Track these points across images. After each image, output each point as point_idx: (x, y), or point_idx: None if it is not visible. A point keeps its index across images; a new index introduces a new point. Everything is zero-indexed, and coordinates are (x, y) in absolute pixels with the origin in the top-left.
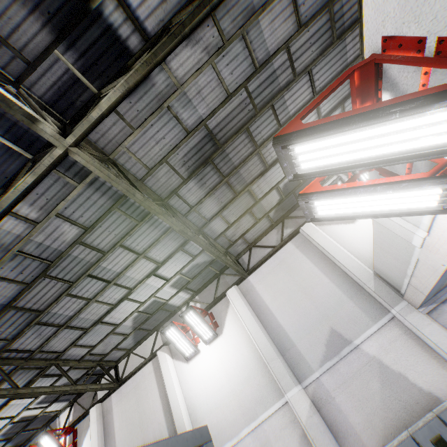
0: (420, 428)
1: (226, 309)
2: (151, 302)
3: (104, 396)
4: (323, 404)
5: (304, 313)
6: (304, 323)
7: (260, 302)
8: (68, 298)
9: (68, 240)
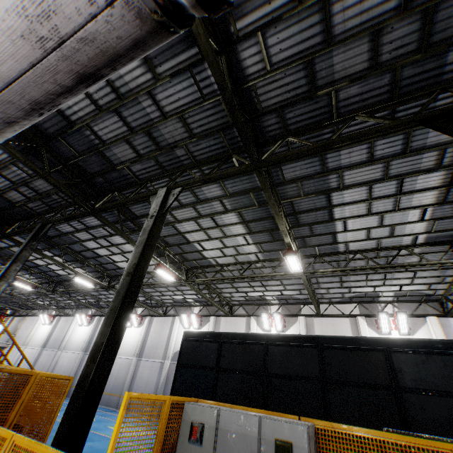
0: None
1: (421, 325)
2: (376, 293)
3: (308, 315)
4: None
5: None
6: None
7: (452, 337)
8: (363, 275)
9: (406, 261)
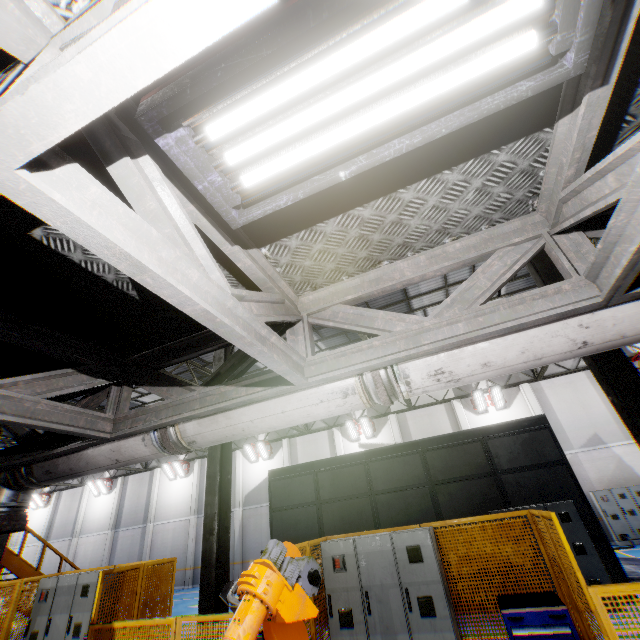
0: (631, 486)
1: (516, 395)
2: None
3: (398, 411)
4: (575, 464)
5: (578, 418)
6: (577, 424)
7: (545, 400)
8: None
9: None
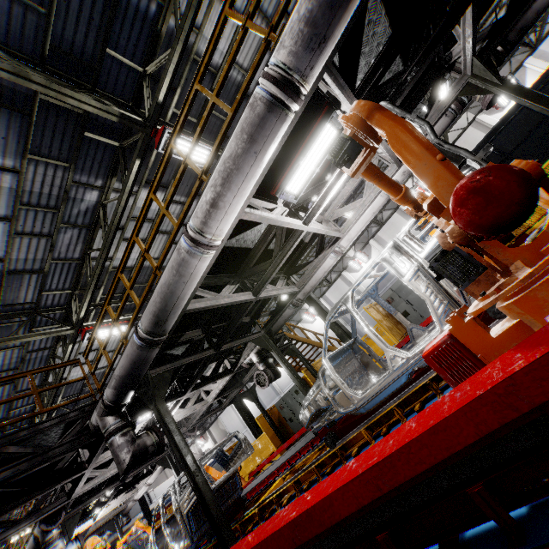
0: None
1: (524, 73)
2: None
3: None
4: None
5: None
6: None
7: None
8: None
9: None
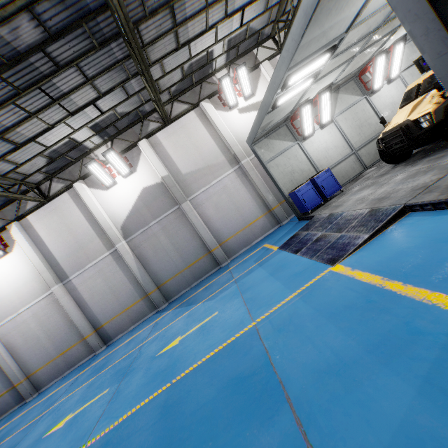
0: None
1: None
2: None
3: (268, 58)
4: None
5: None
6: None
7: None
8: None
9: None
